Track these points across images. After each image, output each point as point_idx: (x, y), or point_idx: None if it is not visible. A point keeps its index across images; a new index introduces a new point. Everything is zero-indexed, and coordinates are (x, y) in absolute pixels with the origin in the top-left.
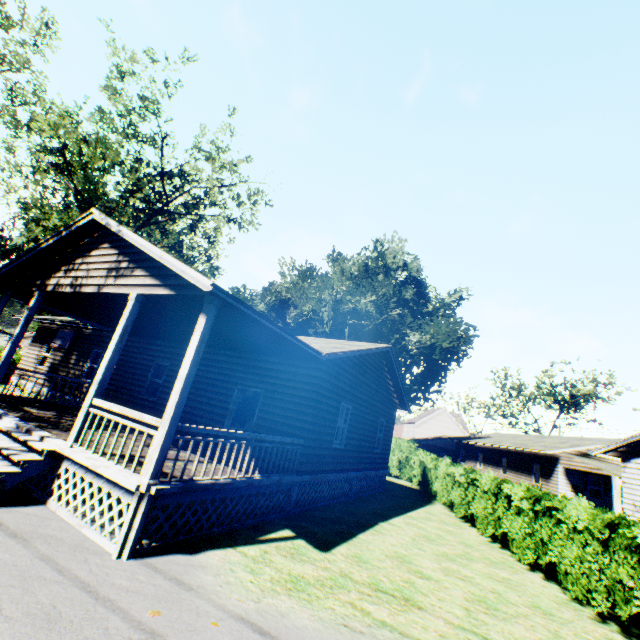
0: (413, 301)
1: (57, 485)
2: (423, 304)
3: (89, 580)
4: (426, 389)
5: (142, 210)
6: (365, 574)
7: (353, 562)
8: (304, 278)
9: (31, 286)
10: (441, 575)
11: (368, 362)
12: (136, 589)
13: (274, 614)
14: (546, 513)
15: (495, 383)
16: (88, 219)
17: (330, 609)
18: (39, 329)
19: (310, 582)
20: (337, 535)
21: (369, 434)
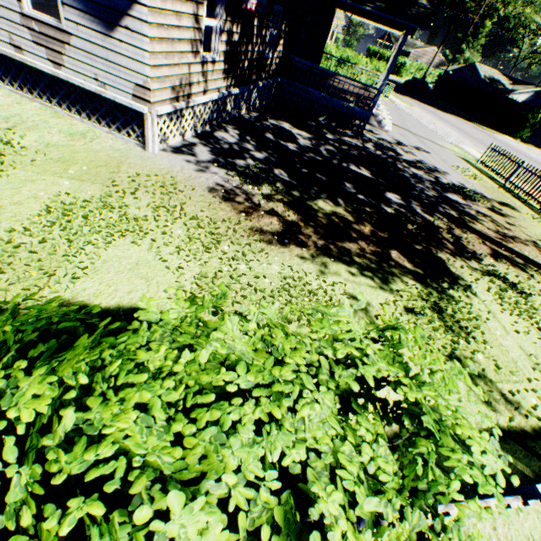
0: None
1: None
2: None
3: None
4: None
5: None
6: None
7: None
8: None
9: None
10: None
11: None
12: None
13: None
14: None
15: None
16: None
17: None
18: None
19: None
20: None
21: None
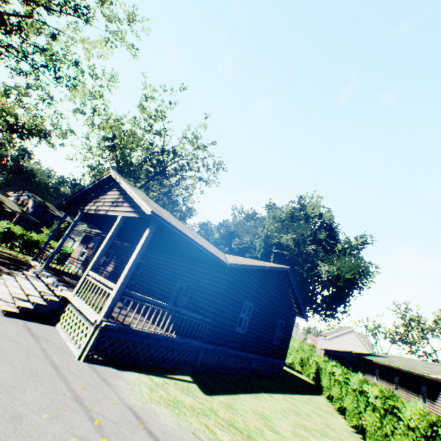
0: (325, 241)
1: (63, 316)
2: (333, 244)
3: (58, 364)
4: (333, 309)
5: (150, 172)
6: (228, 414)
7: (224, 406)
8: (248, 219)
9: (78, 209)
10: (289, 434)
11: (270, 276)
12: (80, 375)
13: (151, 412)
14: (392, 411)
15: (395, 313)
16: (108, 175)
17: (189, 422)
18: (85, 236)
19: (185, 406)
20: (223, 389)
21: (269, 329)
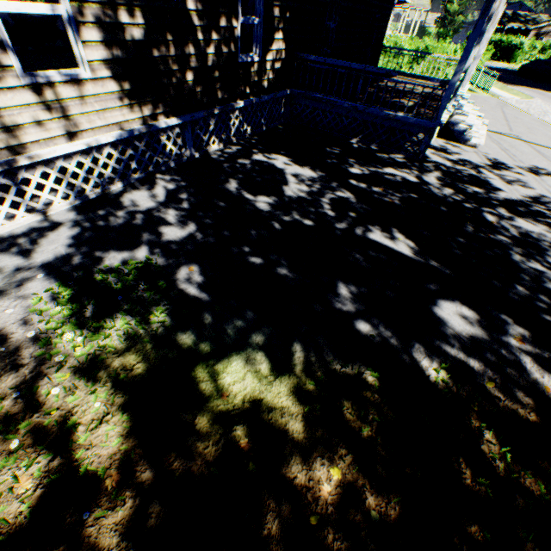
0: None
1: None
2: None
3: None
4: None
5: None
6: None
7: None
8: None
9: None
10: None
11: None
12: None
13: None
14: None
15: None
16: None
17: None
18: None
19: None
20: None
21: None
